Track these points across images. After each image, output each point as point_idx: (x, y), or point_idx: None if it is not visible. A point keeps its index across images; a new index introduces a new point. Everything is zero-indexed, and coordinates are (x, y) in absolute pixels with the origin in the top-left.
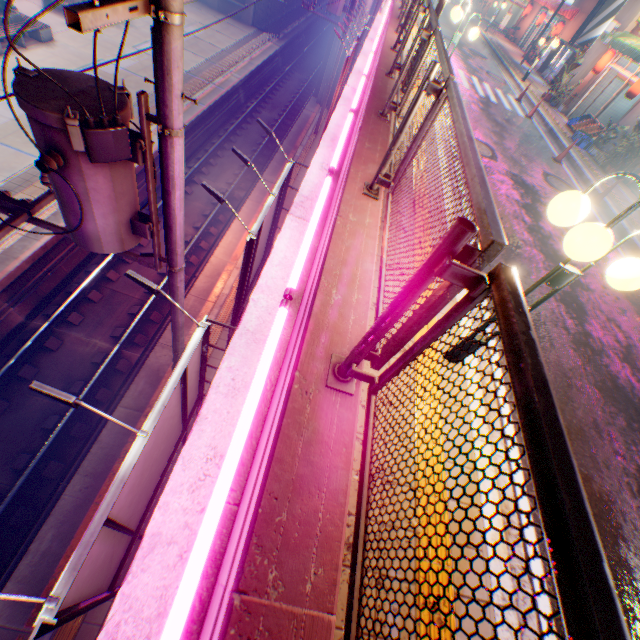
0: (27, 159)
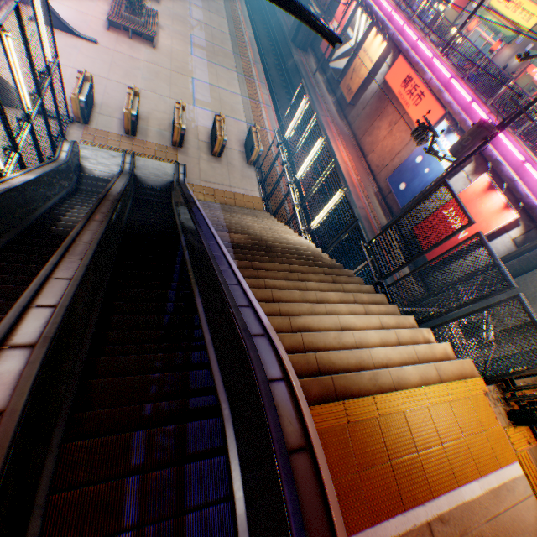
0: (241, 124)
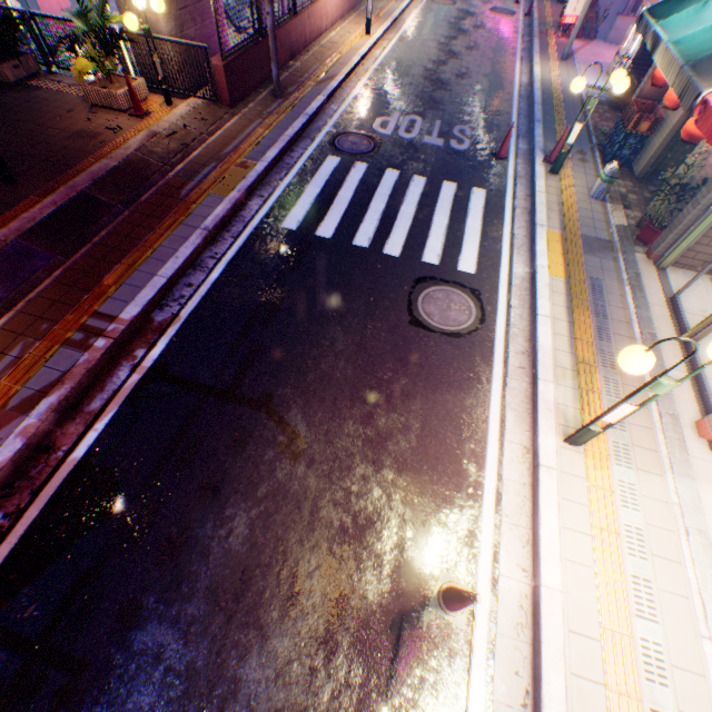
0: None
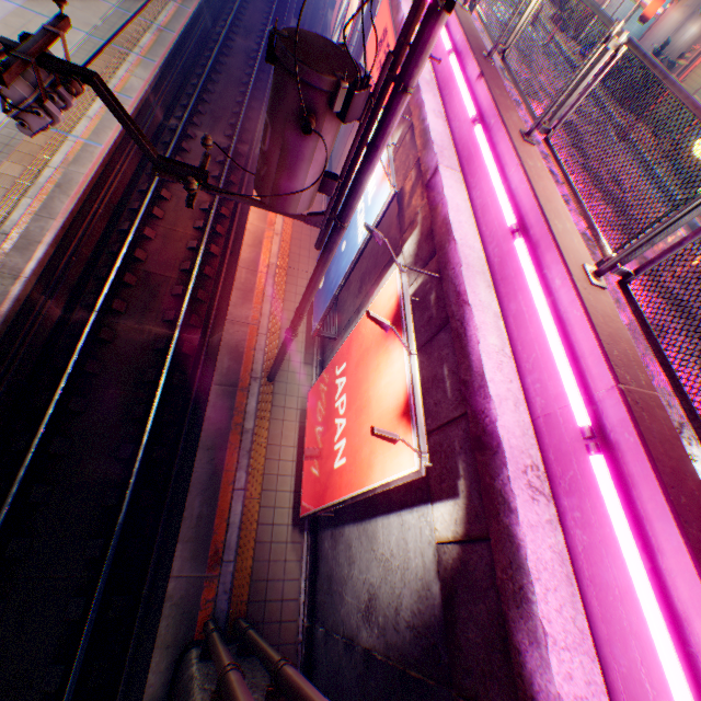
0: None
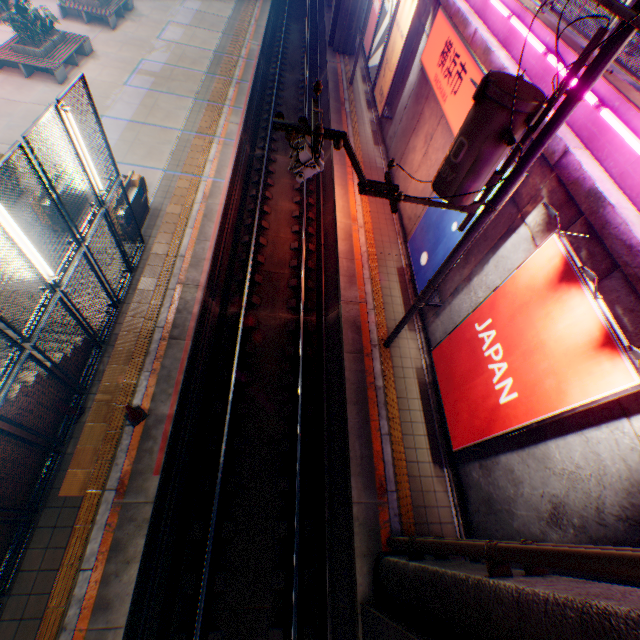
0: (153, 173)
